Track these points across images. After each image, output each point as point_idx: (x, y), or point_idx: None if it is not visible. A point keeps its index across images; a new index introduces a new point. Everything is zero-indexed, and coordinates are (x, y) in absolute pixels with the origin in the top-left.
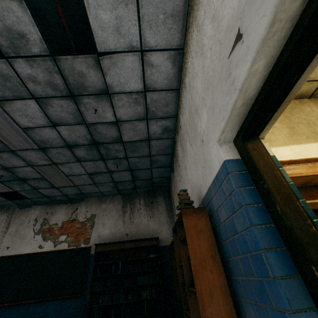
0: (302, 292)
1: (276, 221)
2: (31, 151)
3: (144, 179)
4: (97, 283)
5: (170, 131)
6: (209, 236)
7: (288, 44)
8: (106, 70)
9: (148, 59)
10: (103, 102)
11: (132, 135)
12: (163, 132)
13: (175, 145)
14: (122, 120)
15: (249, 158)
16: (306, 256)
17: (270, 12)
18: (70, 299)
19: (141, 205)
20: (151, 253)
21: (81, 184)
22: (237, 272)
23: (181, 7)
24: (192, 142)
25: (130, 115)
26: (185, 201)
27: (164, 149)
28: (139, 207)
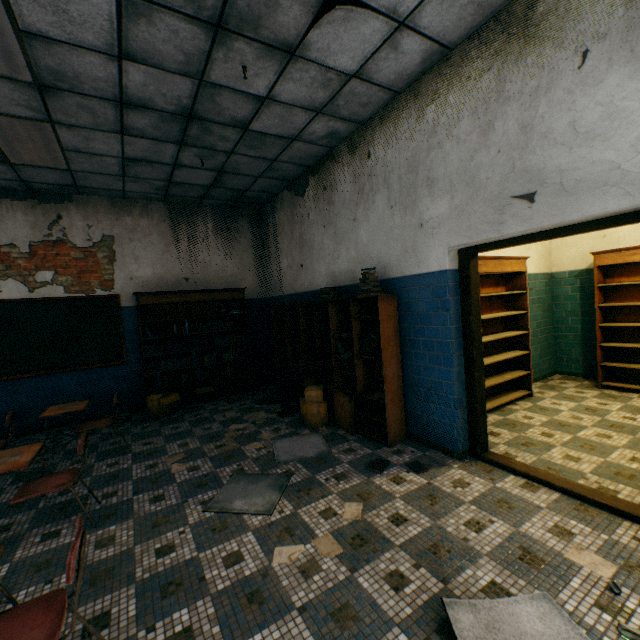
0: (461, 360)
1: (464, 324)
2: (1, 80)
3: (232, 189)
4: (153, 347)
5: (336, 138)
6: (395, 321)
7: (548, 234)
8: (325, 22)
9: (399, 39)
10: (271, 61)
11: (273, 125)
12: (325, 136)
13: (332, 162)
14: (277, 99)
15: (467, 276)
16: (474, 345)
17: (557, 222)
18: (102, 369)
19: (209, 232)
20: (234, 309)
21: (88, 170)
22: (414, 347)
23: (498, 2)
24: (395, 206)
25: (298, 98)
26: (375, 283)
27: (305, 158)
28: (206, 235)
